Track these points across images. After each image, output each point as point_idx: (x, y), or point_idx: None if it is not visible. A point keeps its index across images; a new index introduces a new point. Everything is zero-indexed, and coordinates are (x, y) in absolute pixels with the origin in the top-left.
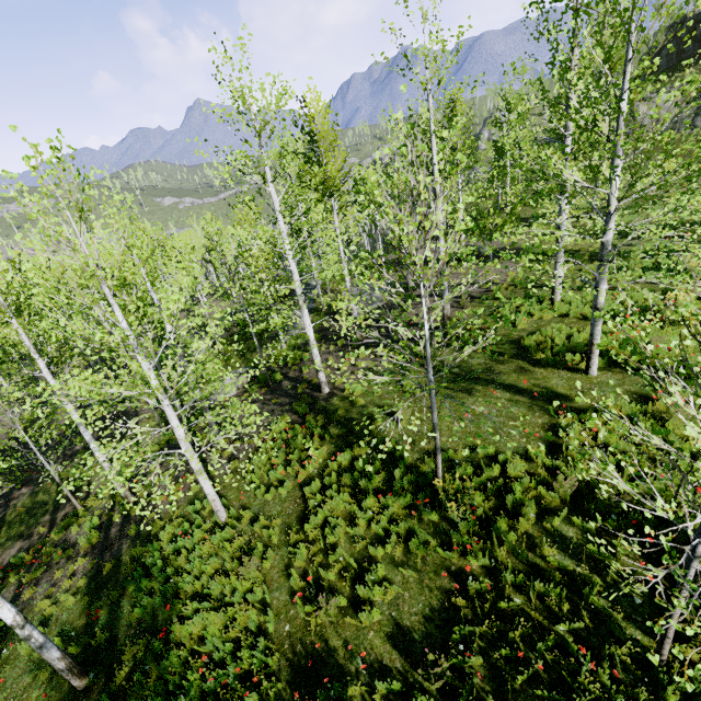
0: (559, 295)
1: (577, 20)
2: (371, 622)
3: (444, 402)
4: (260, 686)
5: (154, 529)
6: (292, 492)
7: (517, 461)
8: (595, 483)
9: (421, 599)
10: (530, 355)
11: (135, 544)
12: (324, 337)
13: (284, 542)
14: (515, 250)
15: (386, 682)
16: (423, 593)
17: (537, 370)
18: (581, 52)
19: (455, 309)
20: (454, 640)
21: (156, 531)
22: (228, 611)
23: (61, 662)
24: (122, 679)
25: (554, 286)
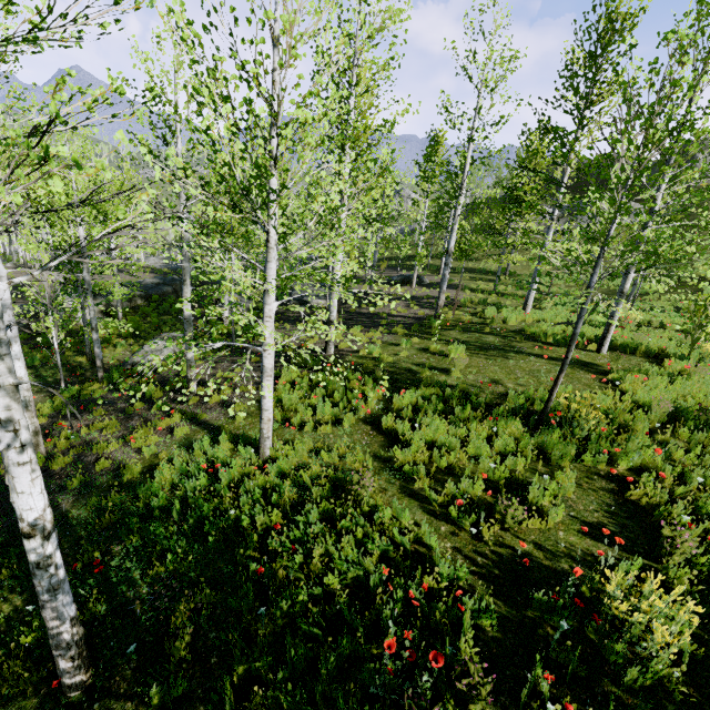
0: (530, 308)
1: (591, 89)
2: (553, 524)
3: (486, 362)
4: (453, 606)
5: (129, 475)
6: (356, 426)
7: (603, 396)
8: (676, 410)
9: (591, 499)
10: (539, 339)
11: (90, 497)
12: (280, 320)
13: (381, 468)
14: (453, 285)
15: (630, 562)
16: (589, 494)
17: (554, 348)
18: (600, 108)
19: (432, 309)
20: (656, 523)
21: (129, 479)
22: (356, 534)
23: (72, 627)
24: (179, 654)
25: (528, 299)
